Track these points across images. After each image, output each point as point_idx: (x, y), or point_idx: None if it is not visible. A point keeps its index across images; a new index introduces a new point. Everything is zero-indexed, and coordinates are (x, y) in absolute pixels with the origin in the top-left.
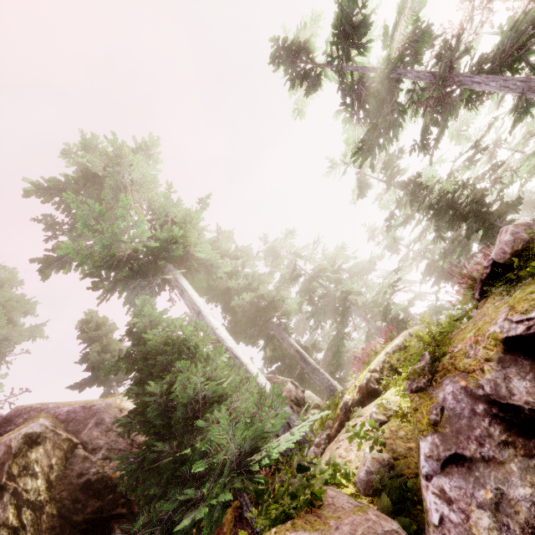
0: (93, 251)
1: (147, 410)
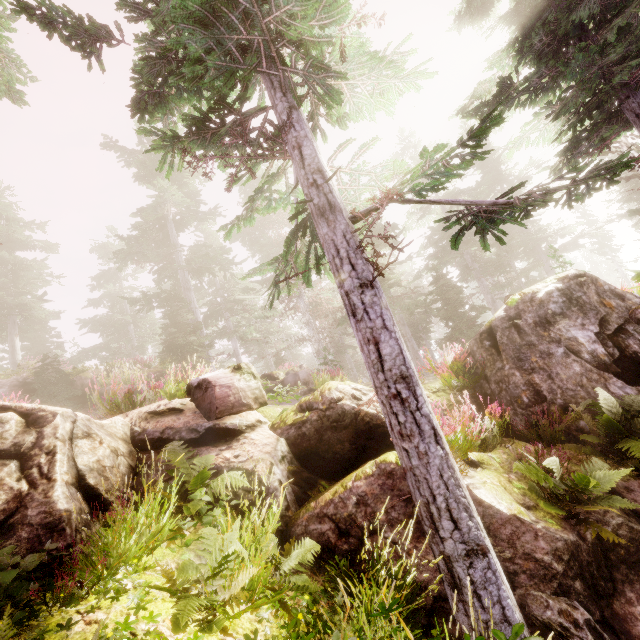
0: None
1: None
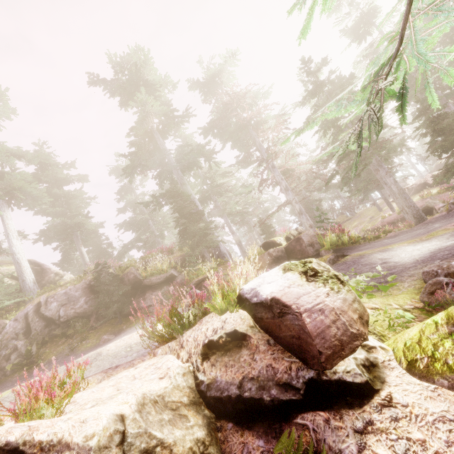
0: None
1: None
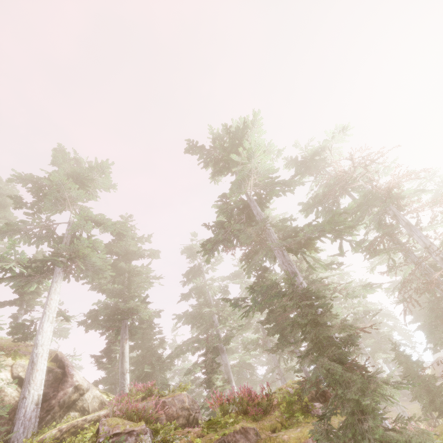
0: None
1: None
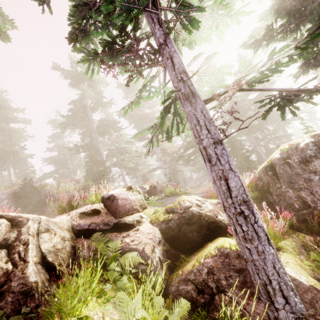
0: None
1: None
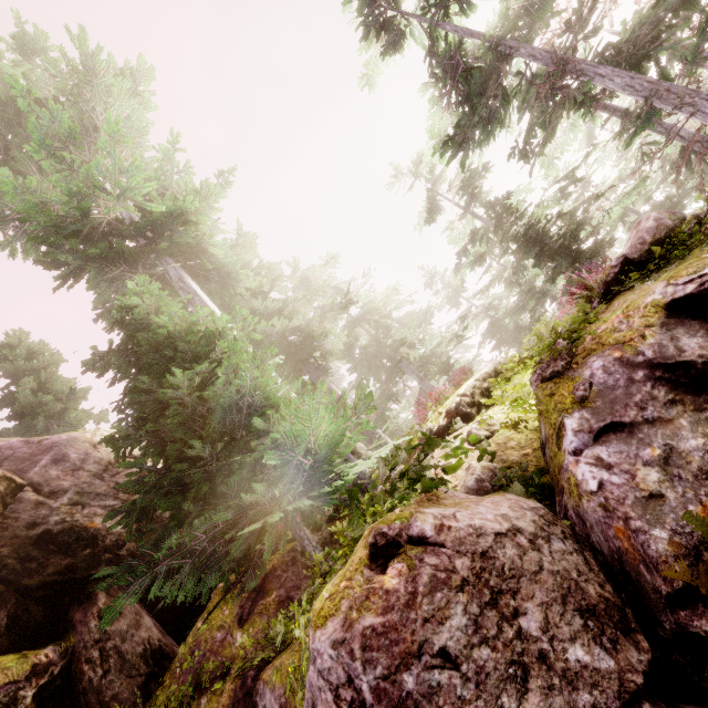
0: (49, 200)
1: (166, 413)
